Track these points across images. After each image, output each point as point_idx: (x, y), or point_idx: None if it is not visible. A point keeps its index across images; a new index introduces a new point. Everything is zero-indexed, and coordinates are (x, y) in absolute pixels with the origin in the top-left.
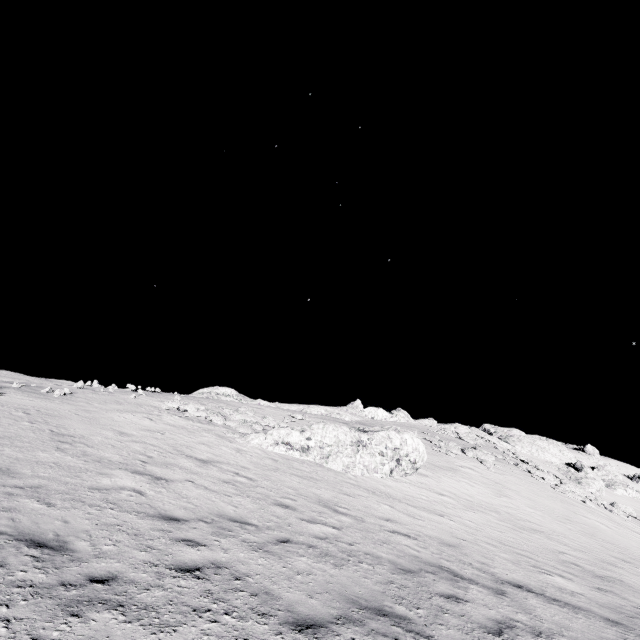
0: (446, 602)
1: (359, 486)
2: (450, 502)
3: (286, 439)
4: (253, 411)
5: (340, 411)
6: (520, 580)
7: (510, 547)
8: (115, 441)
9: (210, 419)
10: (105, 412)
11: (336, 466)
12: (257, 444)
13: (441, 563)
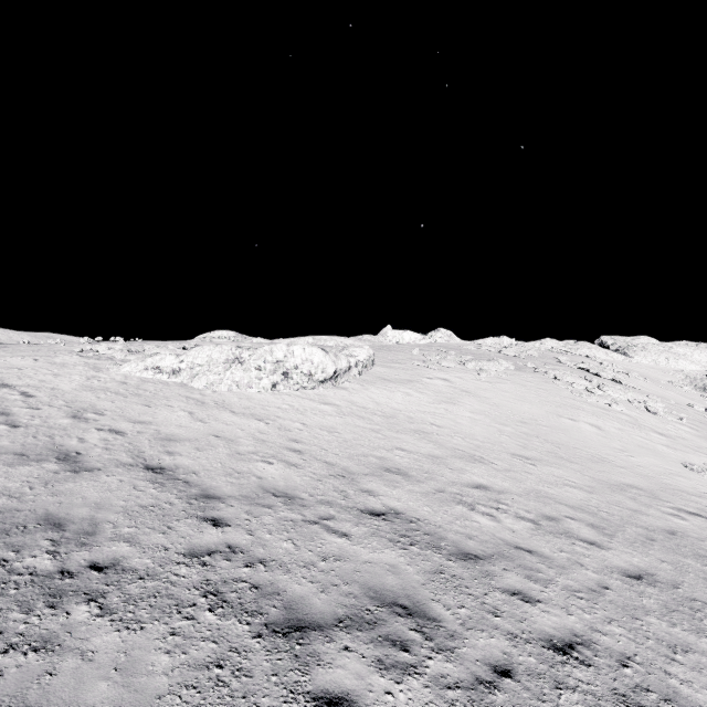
0: None
1: (196, 399)
2: (323, 410)
3: (157, 364)
4: (184, 345)
5: (341, 338)
6: (183, 465)
7: (297, 443)
8: None
9: (113, 356)
10: None
11: (198, 384)
12: (127, 372)
13: (85, 451)
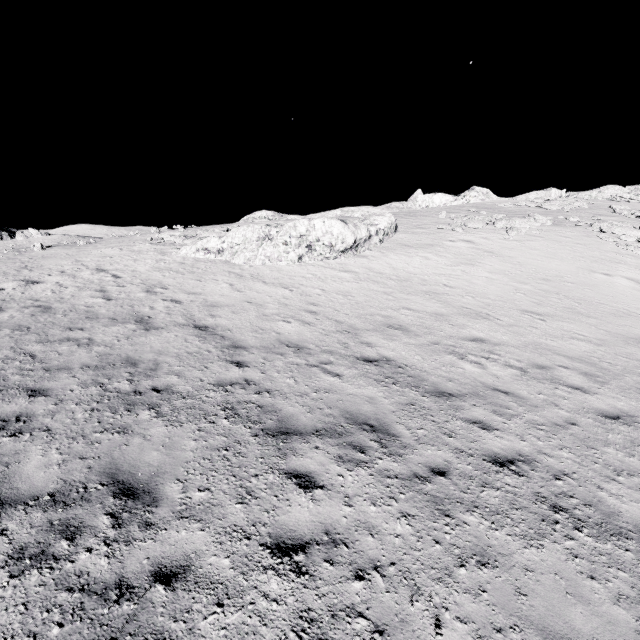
0: (60, 330)
1: (236, 273)
2: (342, 277)
3: (205, 246)
4: (227, 228)
5: (368, 208)
6: (221, 324)
7: (314, 306)
8: (59, 266)
9: (174, 241)
10: (91, 250)
11: (238, 261)
12: (184, 254)
13: (154, 315)
